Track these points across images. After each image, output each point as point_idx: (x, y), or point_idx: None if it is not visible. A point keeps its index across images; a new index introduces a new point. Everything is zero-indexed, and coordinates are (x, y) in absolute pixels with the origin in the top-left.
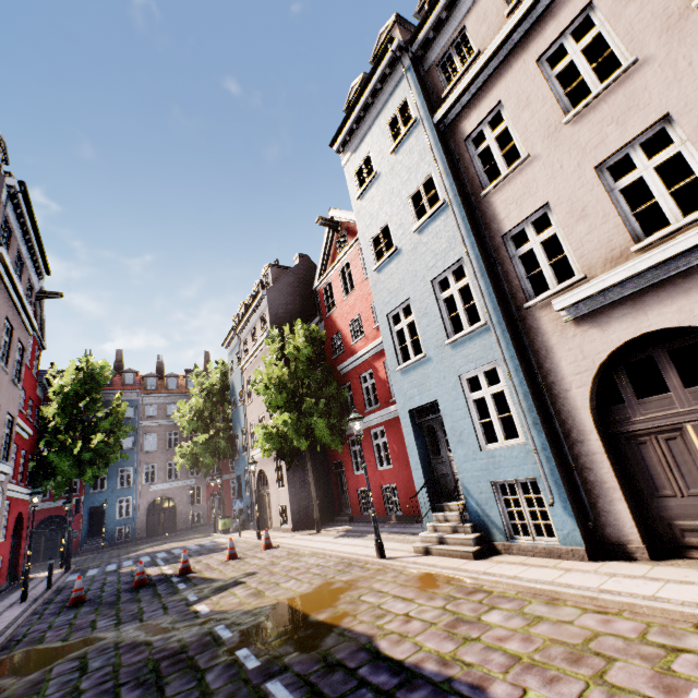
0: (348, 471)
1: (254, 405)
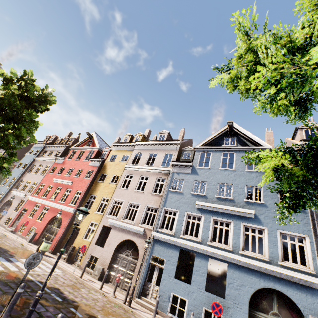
0: None
1: None
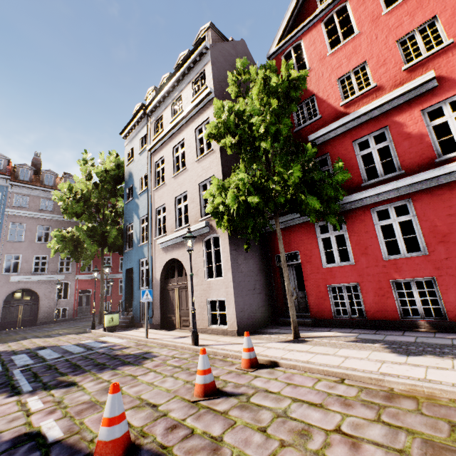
0: (309, 264)
1: (167, 186)
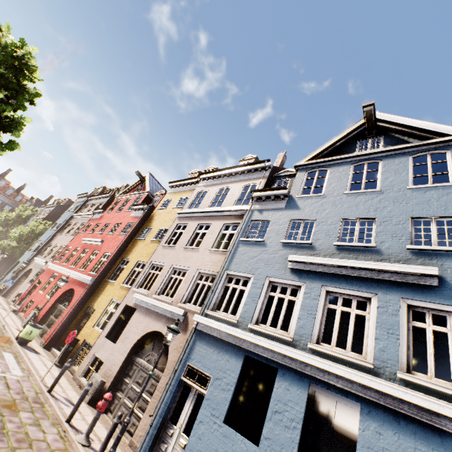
0: None
1: None
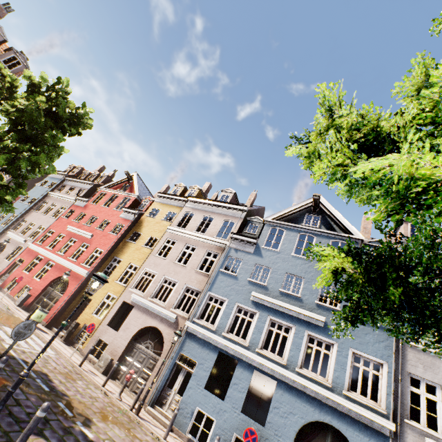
0: None
1: None
